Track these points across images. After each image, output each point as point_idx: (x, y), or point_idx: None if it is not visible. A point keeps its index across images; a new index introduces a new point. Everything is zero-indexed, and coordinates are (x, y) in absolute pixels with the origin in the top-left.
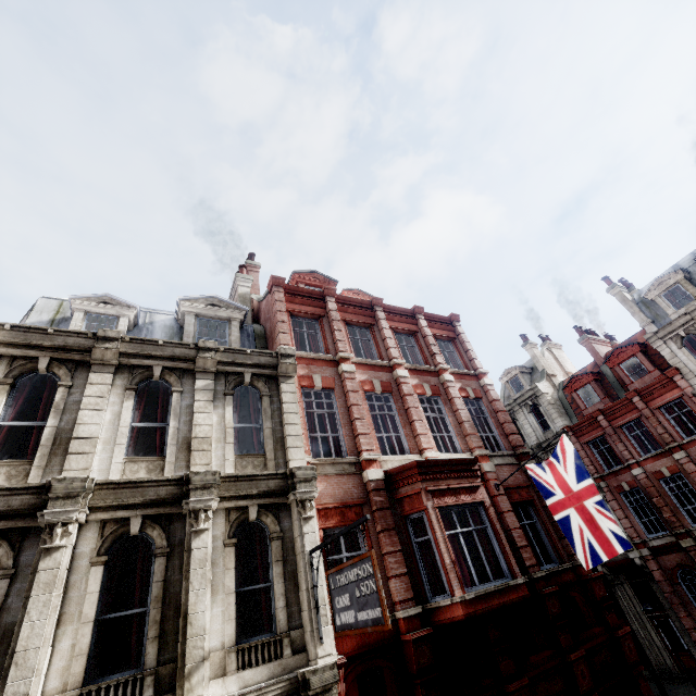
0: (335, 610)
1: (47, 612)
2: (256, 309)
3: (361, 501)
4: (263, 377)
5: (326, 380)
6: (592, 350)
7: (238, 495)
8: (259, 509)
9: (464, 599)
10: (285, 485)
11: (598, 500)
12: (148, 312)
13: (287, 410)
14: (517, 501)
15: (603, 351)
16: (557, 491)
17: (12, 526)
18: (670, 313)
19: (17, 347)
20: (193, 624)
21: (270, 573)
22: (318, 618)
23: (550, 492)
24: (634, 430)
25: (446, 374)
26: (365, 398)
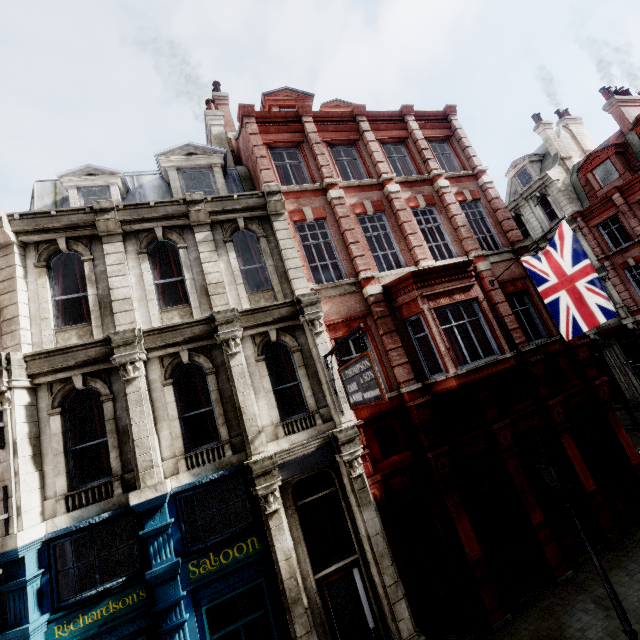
0: (348, 394)
1: (144, 417)
2: (235, 149)
3: (364, 314)
4: (256, 220)
5: (317, 210)
6: (619, 116)
7: (257, 324)
8: (277, 332)
9: (457, 374)
10: (295, 311)
11: (591, 280)
12: (134, 176)
13: (284, 247)
14: (511, 293)
15: (633, 115)
16: (550, 277)
17: (98, 369)
18: None
19: (34, 233)
20: (246, 413)
21: (296, 375)
22: (338, 400)
23: (543, 279)
24: None
25: (440, 180)
26: (358, 222)
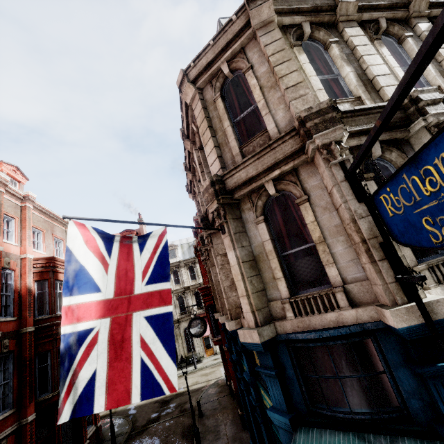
0: None
1: None
2: None
3: None
4: None
5: None
6: None
7: None
8: None
9: None
10: None
11: None
12: None
13: None
14: None
15: None
16: None
17: (390, 138)
18: None
19: (287, 14)
20: None
21: None
22: None
23: None
24: None
25: None
26: None
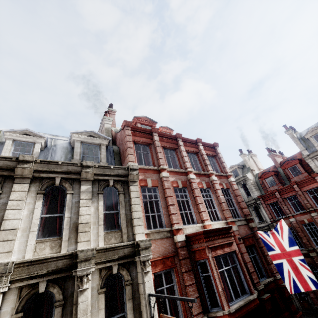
0: None
1: None
2: (113, 136)
3: (173, 254)
4: (120, 182)
5: (154, 181)
6: (274, 160)
7: (106, 260)
8: (118, 266)
9: (229, 312)
10: (133, 251)
11: (302, 259)
12: (53, 138)
13: (134, 202)
14: (247, 245)
15: (279, 161)
16: (276, 248)
17: None
18: (316, 146)
19: None
20: None
21: (124, 306)
22: None
23: (272, 248)
24: (292, 200)
25: (213, 176)
26: (174, 191)
